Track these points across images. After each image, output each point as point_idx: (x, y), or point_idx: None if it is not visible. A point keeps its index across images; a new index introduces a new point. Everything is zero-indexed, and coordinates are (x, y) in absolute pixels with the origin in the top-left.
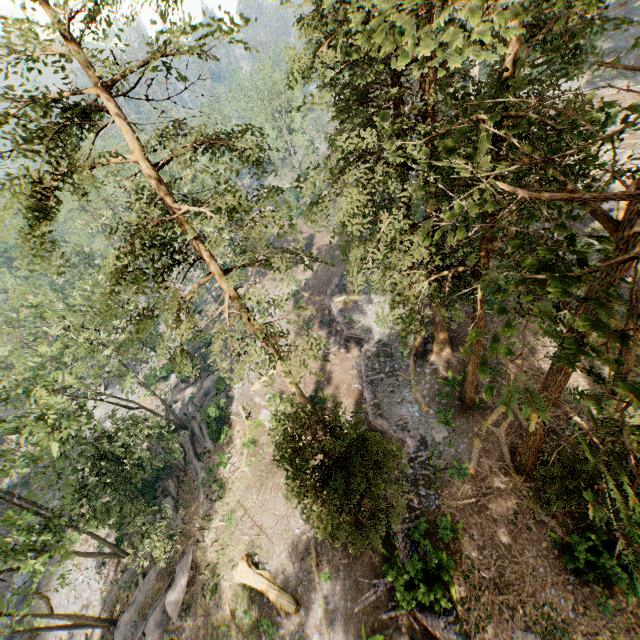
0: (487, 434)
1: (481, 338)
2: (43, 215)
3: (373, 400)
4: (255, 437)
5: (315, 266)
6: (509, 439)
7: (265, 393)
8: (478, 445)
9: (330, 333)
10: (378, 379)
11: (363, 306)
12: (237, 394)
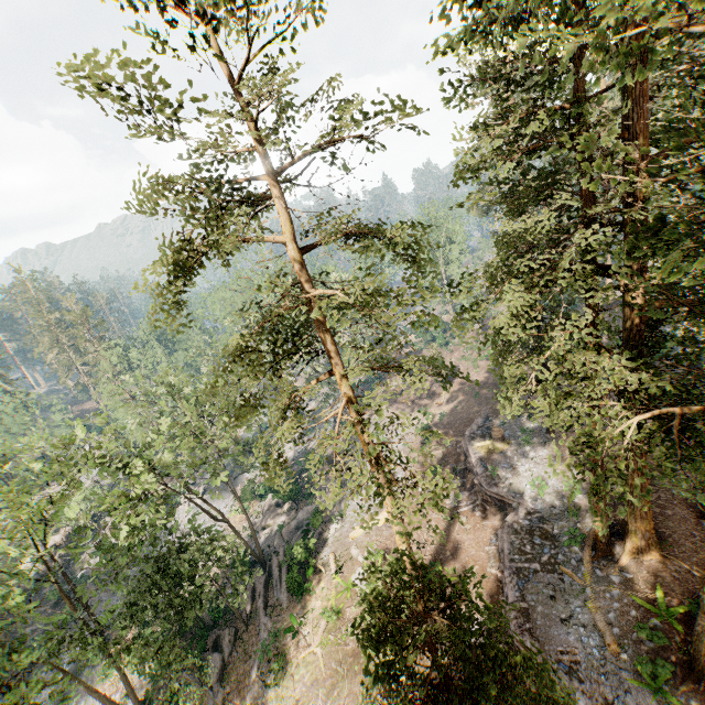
0: None
1: None
2: (187, 271)
3: (519, 602)
4: (340, 605)
5: (454, 401)
6: None
7: (366, 545)
8: None
9: (463, 486)
10: (529, 569)
11: (513, 458)
12: (332, 537)
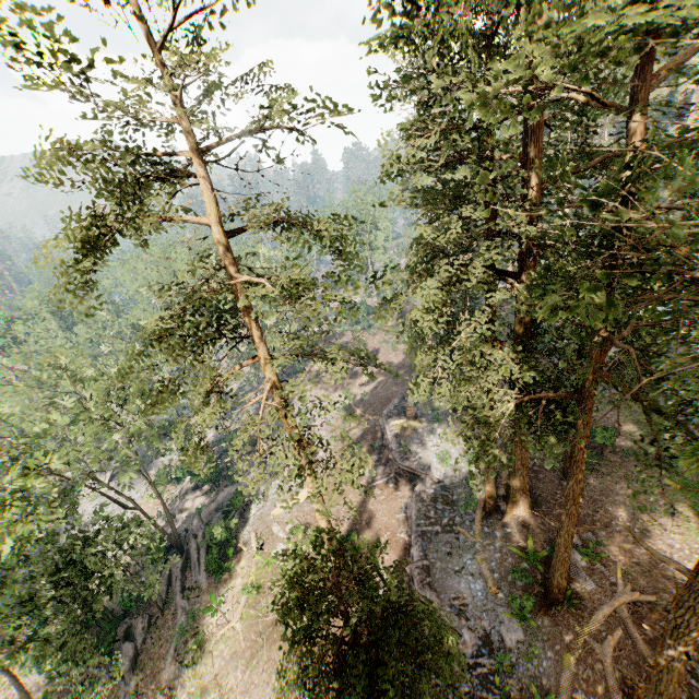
0: (584, 651)
1: (580, 498)
2: (95, 251)
3: (422, 560)
4: (261, 580)
5: (374, 382)
6: (619, 667)
7: (287, 521)
8: (570, 666)
9: (379, 461)
10: (432, 532)
11: (423, 435)
12: (253, 516)
